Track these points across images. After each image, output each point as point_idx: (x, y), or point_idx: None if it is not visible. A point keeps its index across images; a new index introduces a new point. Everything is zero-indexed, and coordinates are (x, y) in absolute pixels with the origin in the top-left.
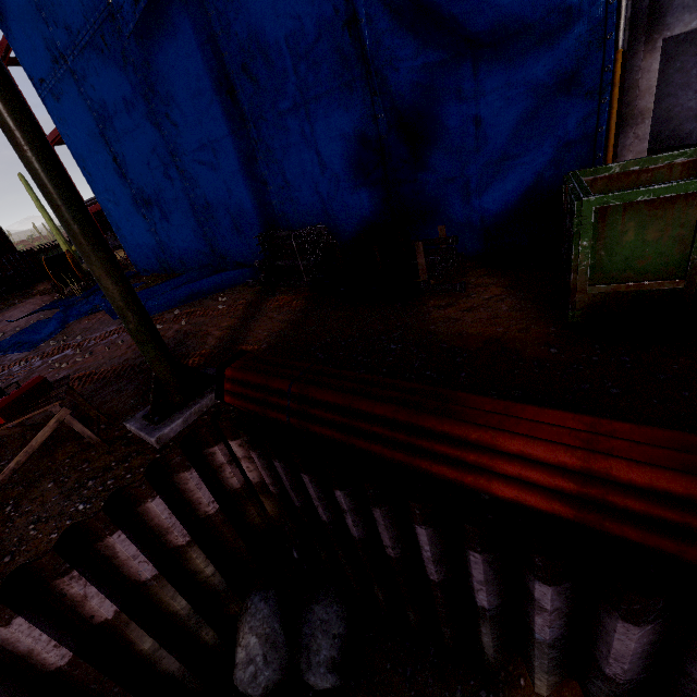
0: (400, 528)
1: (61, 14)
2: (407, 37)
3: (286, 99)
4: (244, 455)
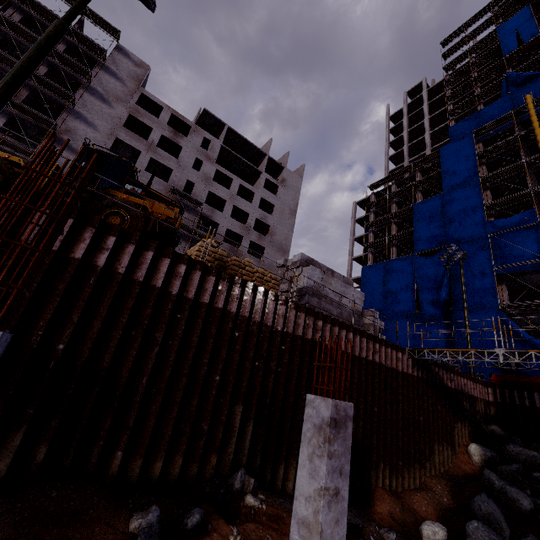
0: (539, 399)
1: (393, 308)
2: (517, 344)
3: (473, 344)
4: (491, 392)
